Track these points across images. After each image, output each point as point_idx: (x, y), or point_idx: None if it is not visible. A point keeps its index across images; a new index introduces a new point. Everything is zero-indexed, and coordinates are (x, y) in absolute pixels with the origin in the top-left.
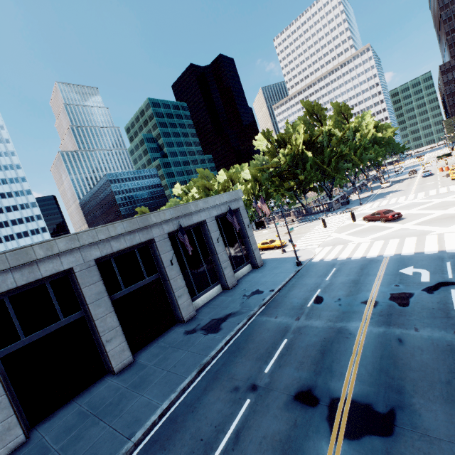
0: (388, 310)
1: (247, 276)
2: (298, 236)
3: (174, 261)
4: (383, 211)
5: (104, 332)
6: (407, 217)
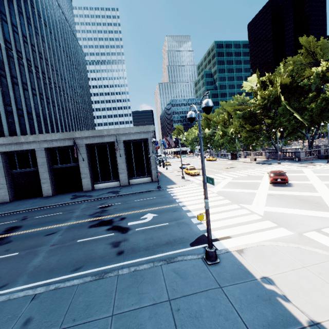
0: (87, 224)
1: (139, 184)
2: (221, 172)
3: (85, 159)
4: (274, 172)
5: (42, 179)
6: (296, 186)
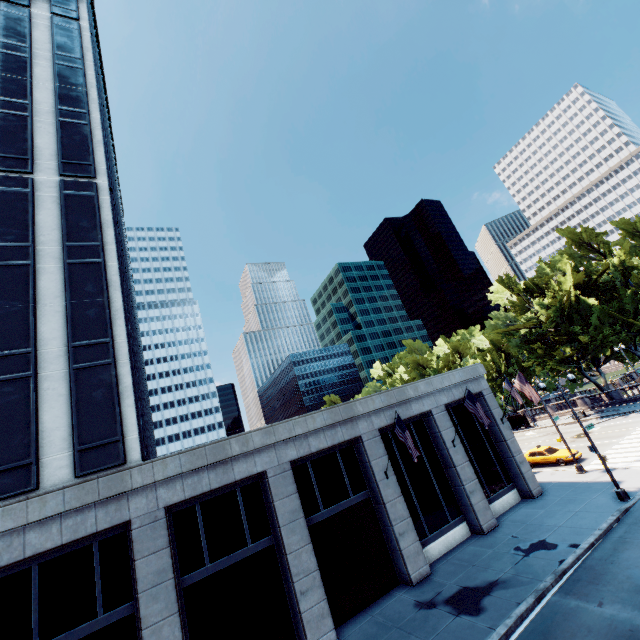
0: None
1: (513, 513)
2: (603, 442)
3: (390, 472)
4: None
5: (297, 576)
6: None
